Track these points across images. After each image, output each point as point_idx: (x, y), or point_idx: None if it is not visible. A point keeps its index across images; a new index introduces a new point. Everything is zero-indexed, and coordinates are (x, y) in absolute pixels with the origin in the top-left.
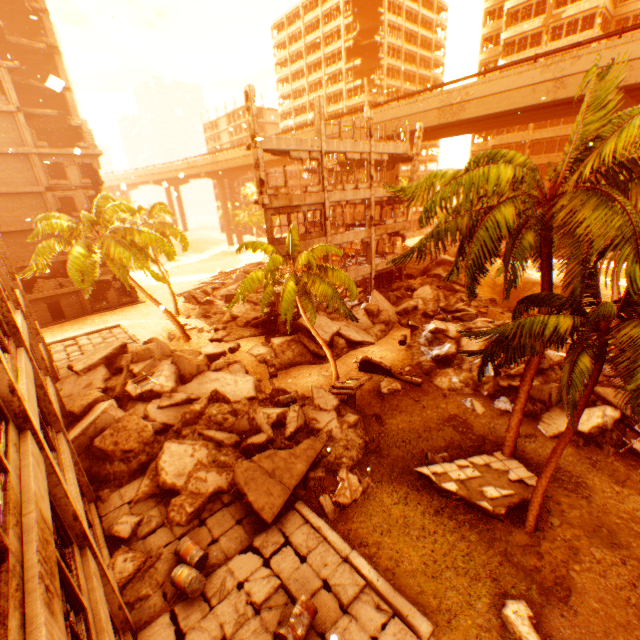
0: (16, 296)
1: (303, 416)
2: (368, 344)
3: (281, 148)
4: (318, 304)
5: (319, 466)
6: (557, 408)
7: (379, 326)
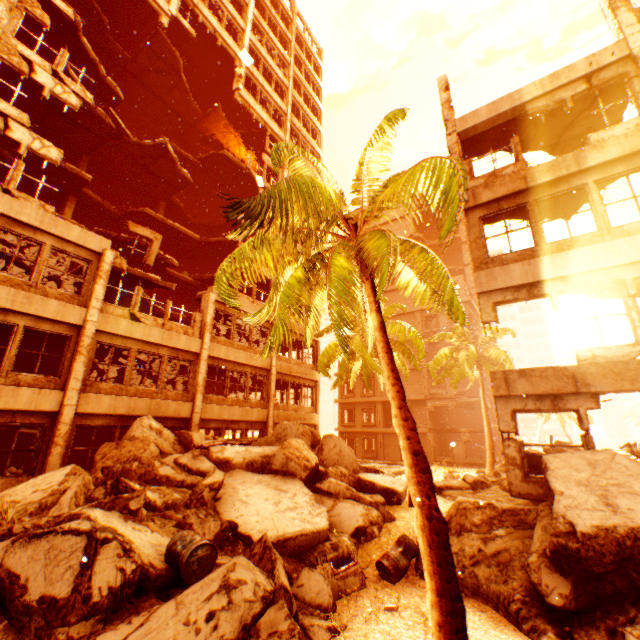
0: (205, 330)
1: (68, 577)
2: None
3: (499, 112)
4: None
5: None
6: None
7: None
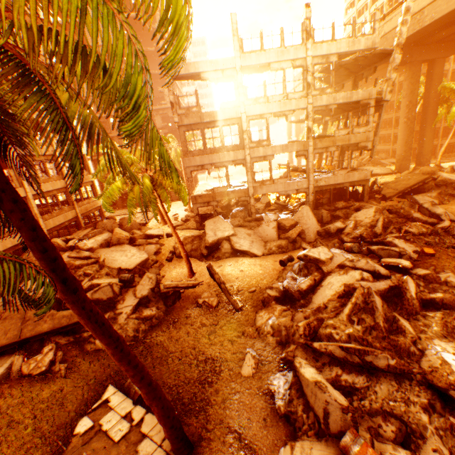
0: (22, 180)
1: (111, 293)
2: (252, 255)
3: (190, 72)
4: (239, 211)
5: (73, 335)
6: (337, 446)
7: (279, 241)
